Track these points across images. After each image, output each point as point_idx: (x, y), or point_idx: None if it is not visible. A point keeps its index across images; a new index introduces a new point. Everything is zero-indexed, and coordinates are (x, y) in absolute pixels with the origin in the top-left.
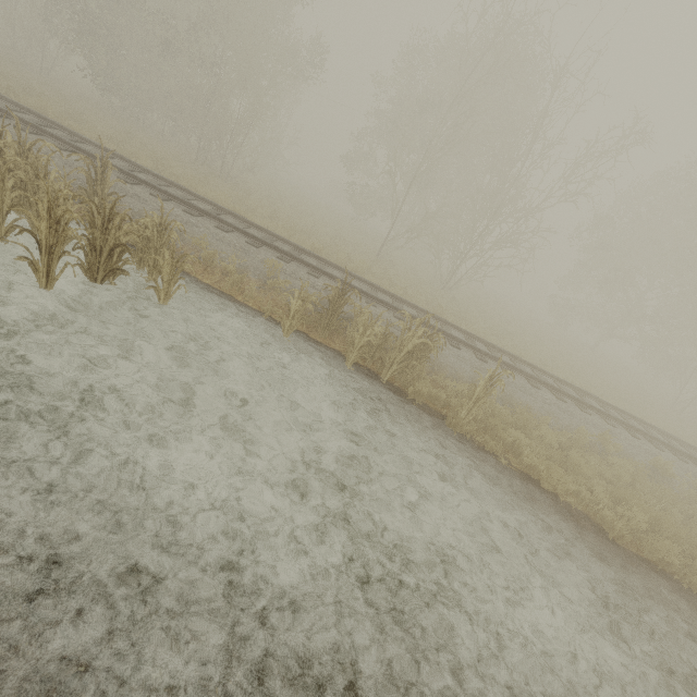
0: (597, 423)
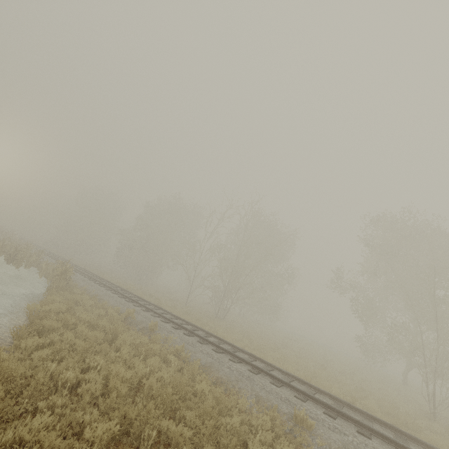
0: (150, 317)
